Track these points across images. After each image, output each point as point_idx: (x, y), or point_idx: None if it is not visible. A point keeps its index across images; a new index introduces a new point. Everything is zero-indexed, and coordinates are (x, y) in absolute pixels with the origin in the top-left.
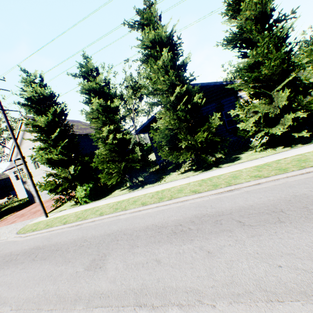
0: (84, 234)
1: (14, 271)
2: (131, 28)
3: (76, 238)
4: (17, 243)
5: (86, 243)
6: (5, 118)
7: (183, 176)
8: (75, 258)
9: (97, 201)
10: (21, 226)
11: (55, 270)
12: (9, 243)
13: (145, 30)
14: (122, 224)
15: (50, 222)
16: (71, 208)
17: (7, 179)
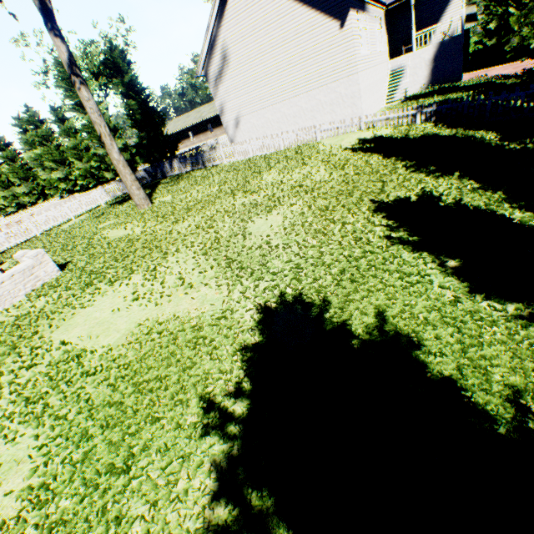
0: None
1: None
2: None
3: None
4: None
5: None
6: None
7: None
8: None
9: None
10: None
11: None
12: None
13: None
14: None
15: None
16: None
17: None
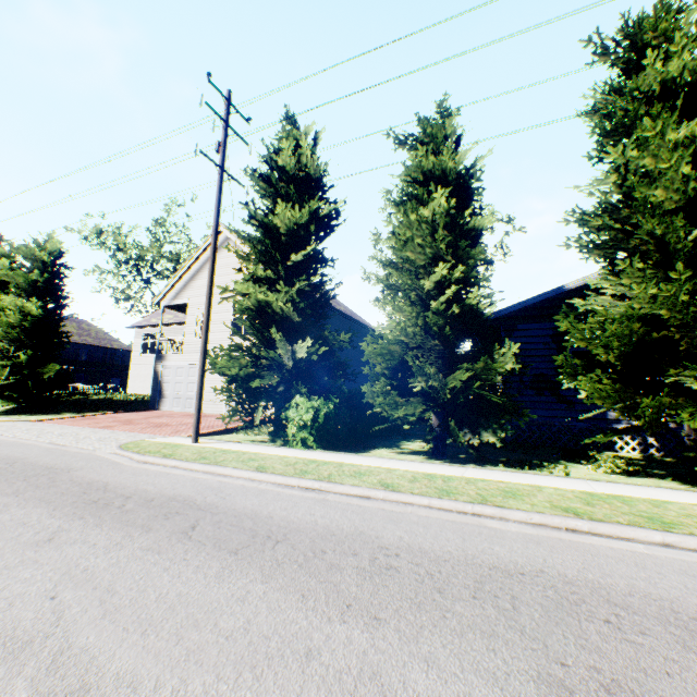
0: (360, 524)
1: (121, 546)
2: (598, 56)
3: (331, 527)
4: (120, 468)
5: (403, 565)
6: (219, 188)
7: (642, 482)
8: (398, 615)
9: (336, 452)
10: (128, 438)
11: (318, 632)
12: (100, 460)
13: (660, 49)
14: (534, 552)
15: (209, 453)
16: (259, 444)
17: (118, 351)
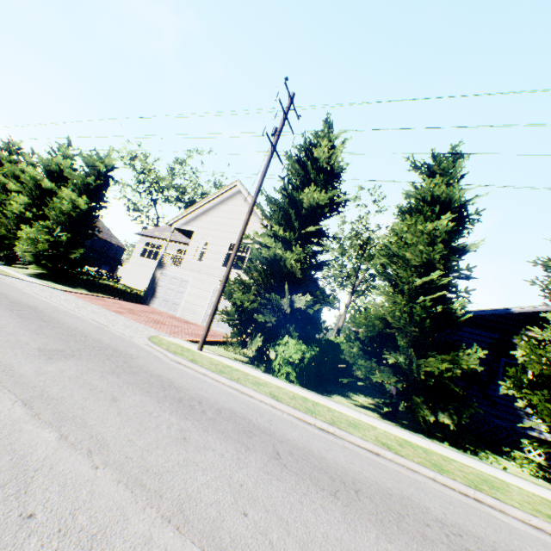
0: (399, 486)
1: (245, 463)
2: None
3: (382, 484)
4: (165, 364)
5: (477, 550)
6: (268, 161)
7: None
8: None
9: (313, 392)
10: (146, 331)
11: None
12: (145, 351)
13: None
14: None
15: (221, 366)
16: (248, 366)
17: (114, 246)
